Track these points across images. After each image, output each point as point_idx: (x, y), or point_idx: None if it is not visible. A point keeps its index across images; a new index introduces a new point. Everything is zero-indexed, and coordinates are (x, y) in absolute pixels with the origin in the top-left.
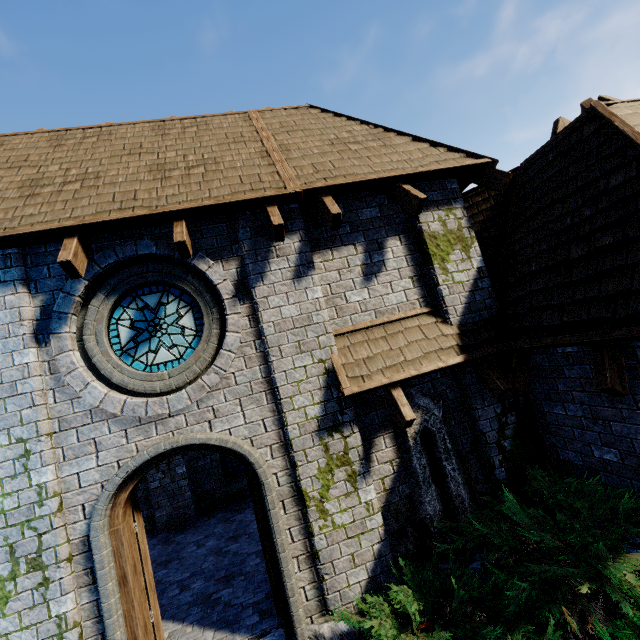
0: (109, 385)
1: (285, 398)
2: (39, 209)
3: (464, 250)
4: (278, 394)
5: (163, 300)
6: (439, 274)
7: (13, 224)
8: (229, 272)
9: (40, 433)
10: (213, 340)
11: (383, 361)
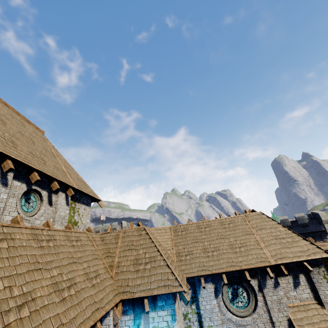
0: (229, 311)
1: (277, 326)
2: (212, 262)
3: (327, 282)
4: (275, 324)
5: (238, 287)
6: (319, 290)
7: (210, 268)
8: (255, 282)
9: (219, 324)
10: (253, 302)
11: (306, 320)
